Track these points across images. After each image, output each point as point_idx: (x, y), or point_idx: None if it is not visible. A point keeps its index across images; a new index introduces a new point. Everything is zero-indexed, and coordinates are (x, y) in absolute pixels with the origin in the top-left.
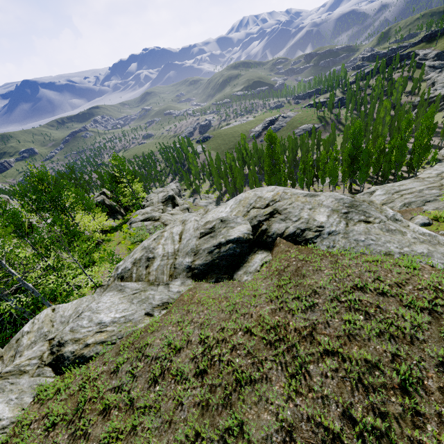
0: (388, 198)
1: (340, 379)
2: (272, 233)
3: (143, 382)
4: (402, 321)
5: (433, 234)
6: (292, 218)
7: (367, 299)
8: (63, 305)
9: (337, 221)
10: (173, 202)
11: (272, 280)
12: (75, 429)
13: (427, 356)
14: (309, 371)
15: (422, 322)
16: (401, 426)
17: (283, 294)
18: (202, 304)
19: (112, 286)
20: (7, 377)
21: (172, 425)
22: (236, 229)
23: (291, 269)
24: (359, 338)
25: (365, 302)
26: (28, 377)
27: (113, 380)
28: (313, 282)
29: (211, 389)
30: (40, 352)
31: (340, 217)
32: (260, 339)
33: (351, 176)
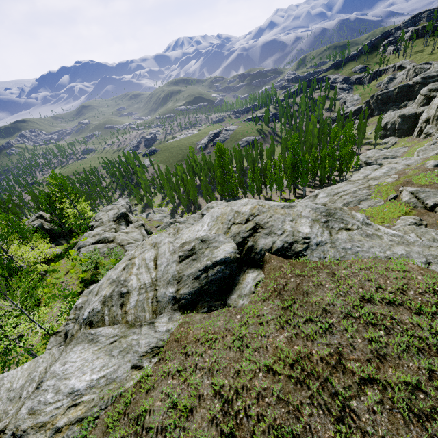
0: (330, 199)
1: (390, 412)
2: (260, 249)
3: None
4: (420, 330)
5: (401, 235)
6: (276, 232)
7: (379, 311)
8: (9, 373)
9: (320, 231)
10: (126, 219)
11: (274, 302)
12: None
13: None
14: (353, 409)
15: None
16: None
17: (292, 317)
18: (202, 342)
19: (79, 337)
20: None
21: None
22: (220, 249)
23: (291, 287)
24: (389, 357)
25: (379, 315)
26: None
27: None
28: (319, 299)
29: None
30: None
31: (322, 227)
32: (286, 378)
33: (294, 182)
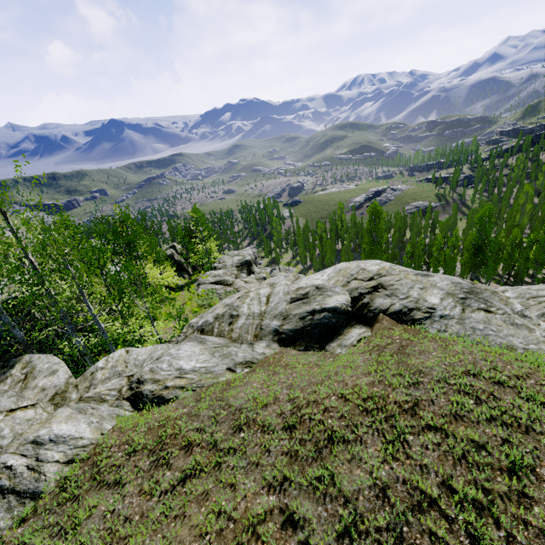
0: (520, 303)
1: (442, 453)
2: (375, 308)
3: (226, 428)
4: (518, 411)
5: None
6: (399, 295)
7: (480, 385)
8: (137, 349)
9: (452, 305)
10: (248, 268)
11: (371, 355)
12: (157, 458)
13: (543, 447)
14: (408, 441)
15: (542, 415)
16: (505, 503)
17: (383, 369)
18: (290, 368)
19: (192, 337)
20: (89, 401)
21: (259, 467)
22: (333, 298)
23: (393, 346)
24: (466, 419)
25: (478, 388)
26: (108, 406)
27: (195, 422)
28: (419, 361)
29: (301, 443)
30: (119, 385)
31: (455, 302)
32: (355, 406)
33: (473, 270)
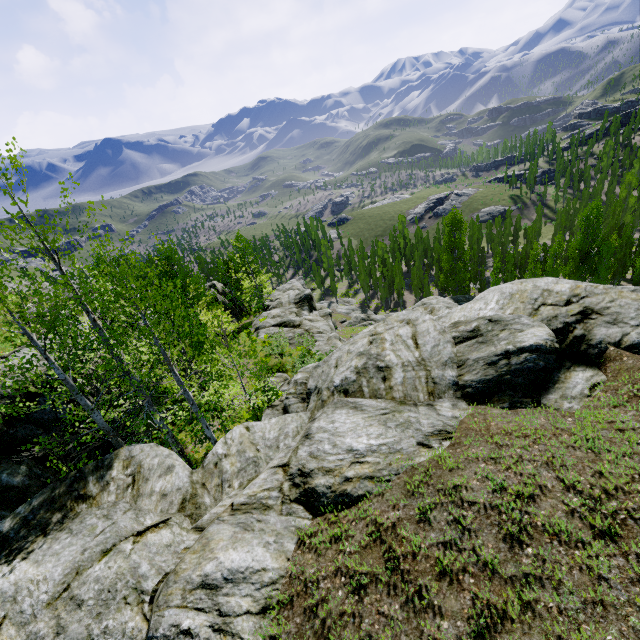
0: None
1: None
2: (598, 341)
3: (492, 540)
4: None
5: None
6: (628, 322)
7: None
8: (257, 424)
9: None
10: (309, 304)
11: (639, 409)
12: (408, 597)
13: None
14: None
15: None
16: None
17: None
18: (518, 436)
19: (337, 402)
20: (250, 511)
21: (610, 609)
22: (527, 332)
23: None
24: None
25: None
26: (277, 515)
27: (429, 532)
28: None
29: None
30: (277, 481)
31: None
32: None
33: None
